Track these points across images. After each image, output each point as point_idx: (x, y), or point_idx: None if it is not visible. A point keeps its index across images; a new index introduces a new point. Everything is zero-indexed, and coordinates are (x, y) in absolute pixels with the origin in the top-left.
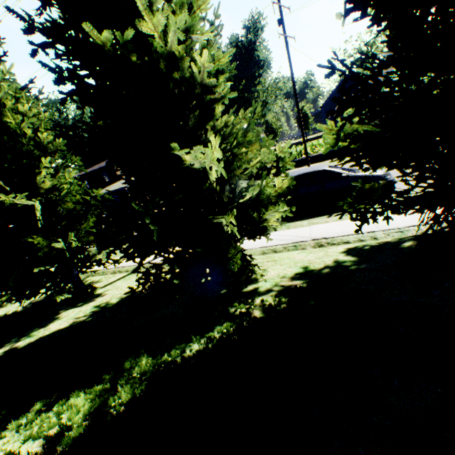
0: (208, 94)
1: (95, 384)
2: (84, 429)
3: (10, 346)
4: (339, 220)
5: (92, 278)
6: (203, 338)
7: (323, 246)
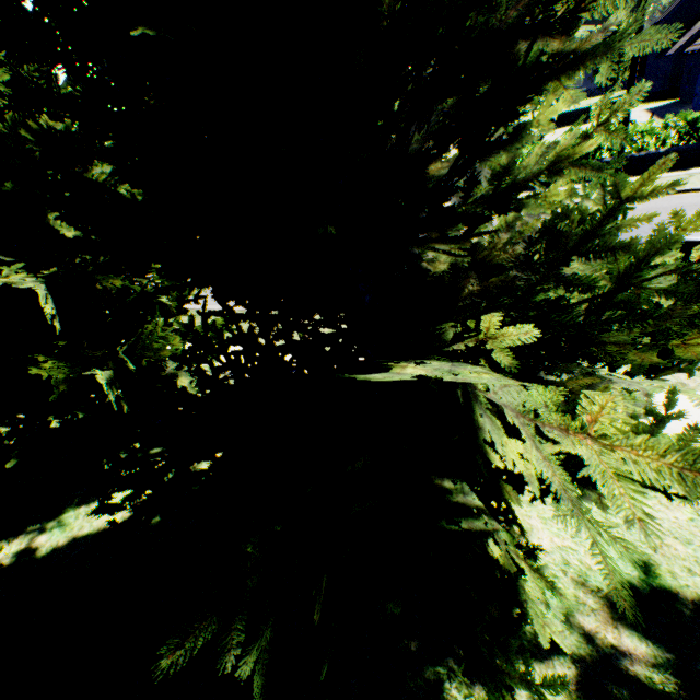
0: (542, 38)
1: None
2: None
3: (29, 539)
4: None
5: None
6: None
7: None
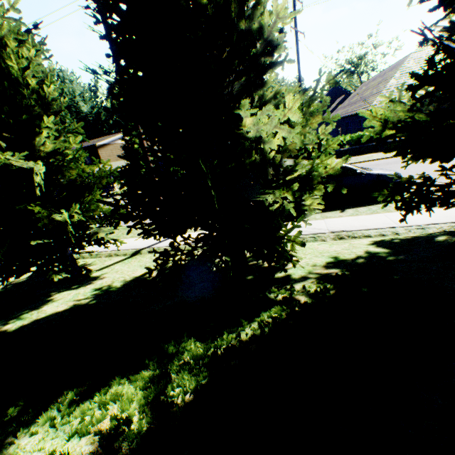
0: (267, 57)
1: (138, 371)
2: (147, 422)
3: None
4: (354, 215)
5: (83, 260)
6: (252, 323)
7: (344, 238)
